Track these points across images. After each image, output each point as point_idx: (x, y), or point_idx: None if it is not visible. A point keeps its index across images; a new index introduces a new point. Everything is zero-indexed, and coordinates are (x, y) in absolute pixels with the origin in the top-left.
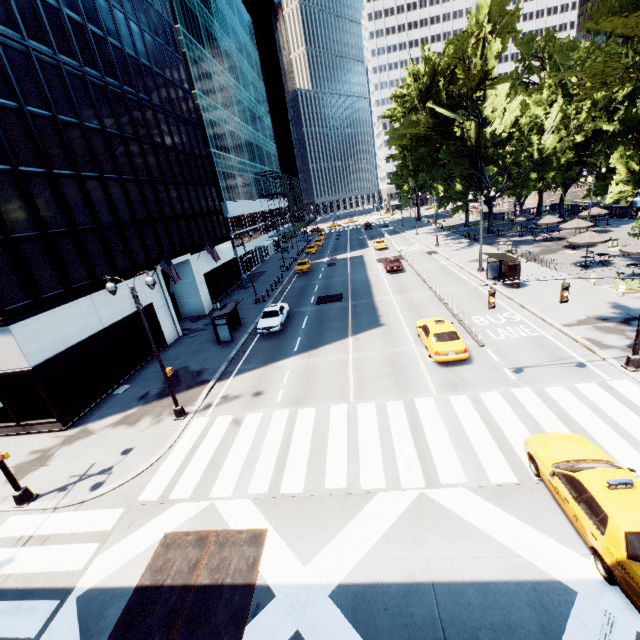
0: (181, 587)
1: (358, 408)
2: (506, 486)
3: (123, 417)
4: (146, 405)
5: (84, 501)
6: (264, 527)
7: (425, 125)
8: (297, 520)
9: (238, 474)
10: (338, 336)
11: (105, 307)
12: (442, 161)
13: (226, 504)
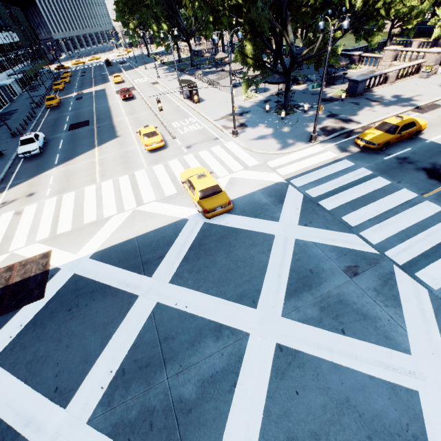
0: (3, 288)
1: (102, 185)
2: (172, 196)
3: None
4: None
5: None
6: (50, 250)
7: None
8: (69, 241)
9: (27, 236)
10: (88, 149)
11: None
12: (146, 1)
13: (22, 250)
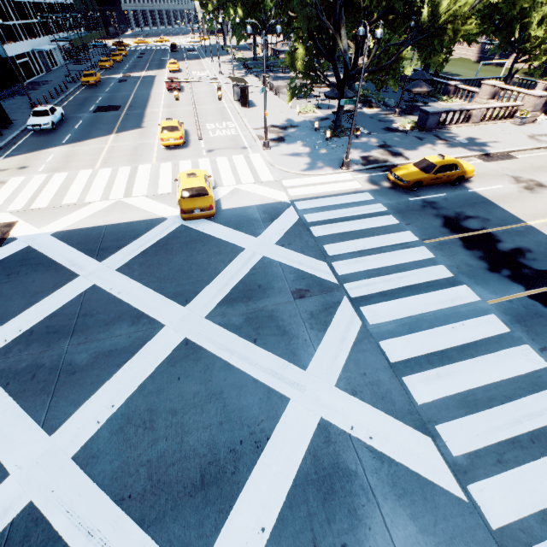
0: None
1: (100, 171)
2: (165, 194)
3: None
4: None
5: None
6: (16, 221)
7: None
8: (39, 216)
9: (0, 204)
10: (104, 134)
11: None
12: None
13: None
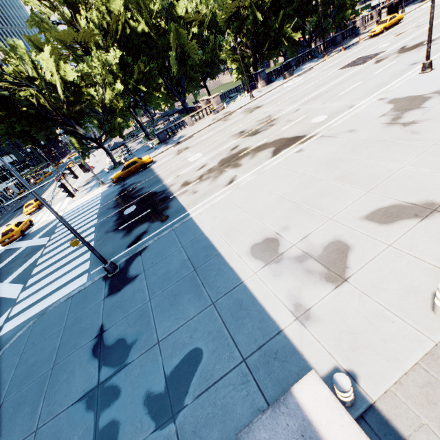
0: None
1: None
2: None
3: None
4: None
5: None
6: None
7: None
8: None
9: None
10: (8, 222)
11: None
12: None
13: None
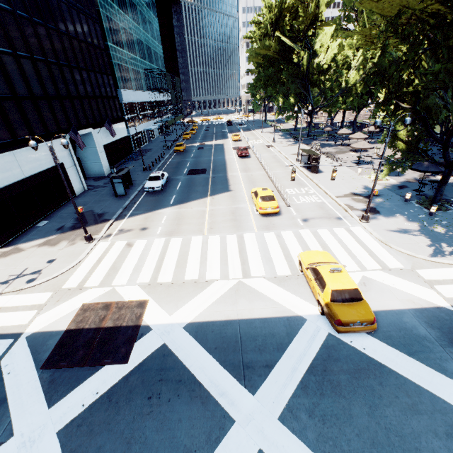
0: (95, 328)
1: (209, 238)
2: (285, 277)
3: (46, 241)
4: (63, 234)
5: (23, 289)
6: (147, 299)
7: (273, 50)
8: (167, 295)
9: (130, 273)
10: (201, 196)
11: (25, 162)
12: (283, 80)
13: (123, 288)
